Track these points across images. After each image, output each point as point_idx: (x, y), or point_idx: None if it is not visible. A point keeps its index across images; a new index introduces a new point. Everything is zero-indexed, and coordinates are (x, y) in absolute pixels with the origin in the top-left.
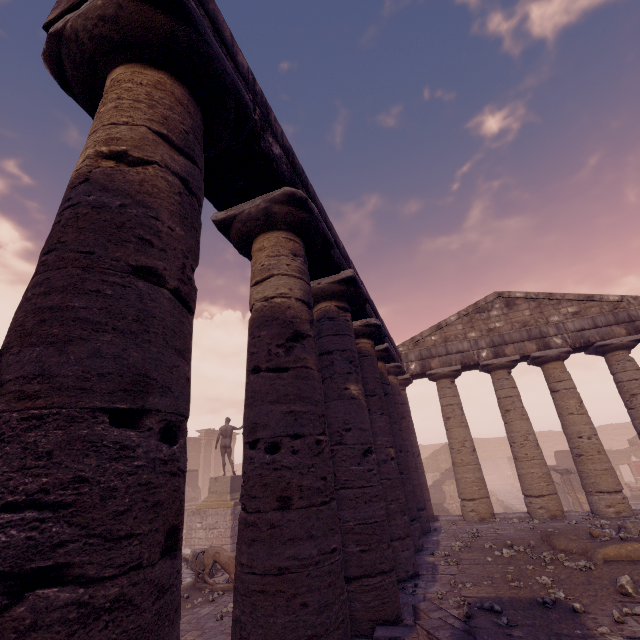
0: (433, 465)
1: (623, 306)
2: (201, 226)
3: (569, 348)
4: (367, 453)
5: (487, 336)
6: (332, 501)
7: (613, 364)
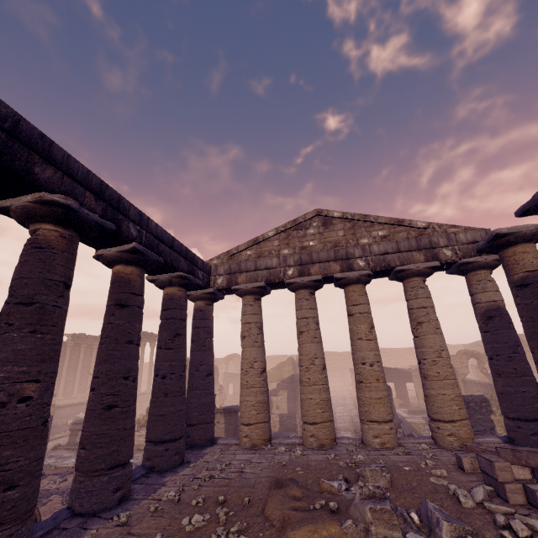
0: (277, 375)
1: (428, 233)
2: None
3: (370, 271)
4: None
5: (297, 254)
6: None
7: (408, 290)
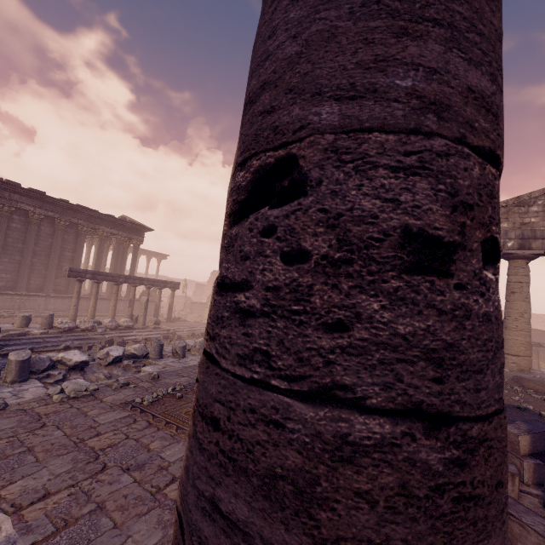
0: None
1: None
2: None
3: None
4: None
5: (519, 229)
6: None
7: None
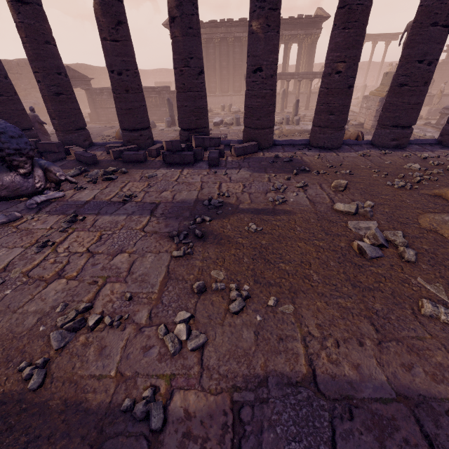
0: None
1: None
2: (113, 4)
3: None
4: (257, 71)
5: None
6: (189, 92)
7: None
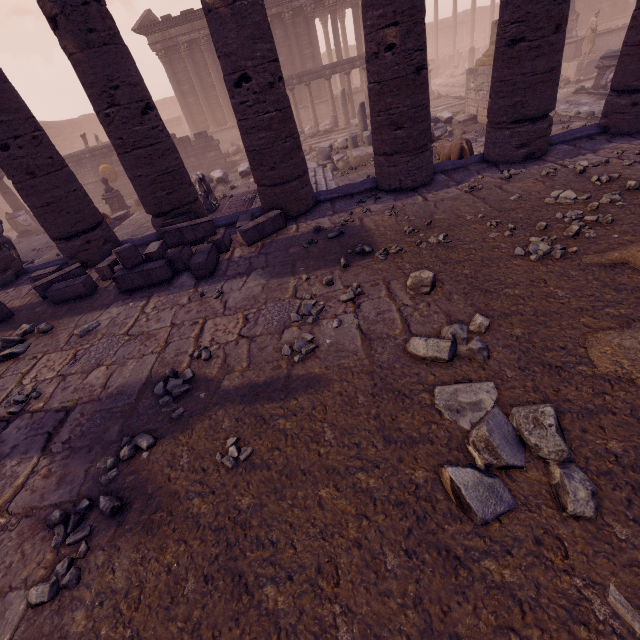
0: None
1: None
2: None
3: None
4: (243, 82)
5: None
6: (135, 150)
7: None
